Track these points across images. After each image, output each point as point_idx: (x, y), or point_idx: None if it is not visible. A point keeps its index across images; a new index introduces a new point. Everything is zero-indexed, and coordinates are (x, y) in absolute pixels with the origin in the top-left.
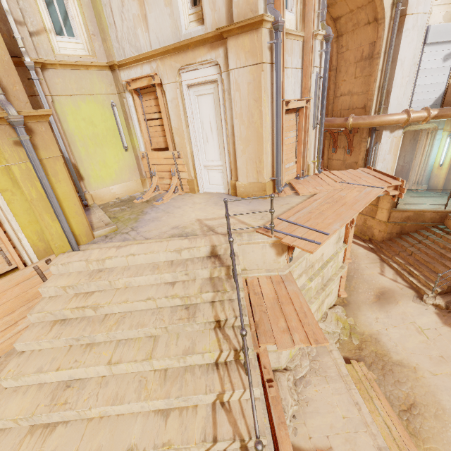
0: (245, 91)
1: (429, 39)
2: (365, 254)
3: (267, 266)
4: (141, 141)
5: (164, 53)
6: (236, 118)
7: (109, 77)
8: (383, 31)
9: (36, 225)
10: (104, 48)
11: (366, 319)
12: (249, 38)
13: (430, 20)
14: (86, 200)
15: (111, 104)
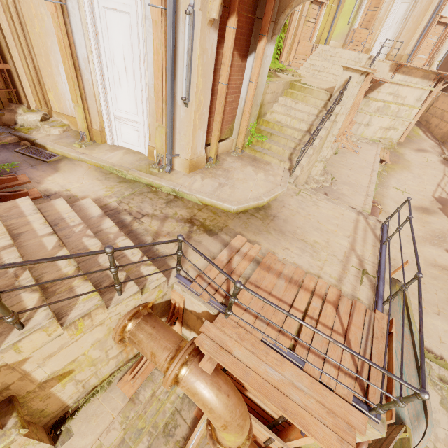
0: (424, 4)
1: None
2: (432, 143)
3: (382, 76)
4: (357, 22)
5: None
6: (411, 17)
7: None
8: None
9: (322, 30)
10: None
11: (404, 150)
12: None
13: None
14: None
15: None
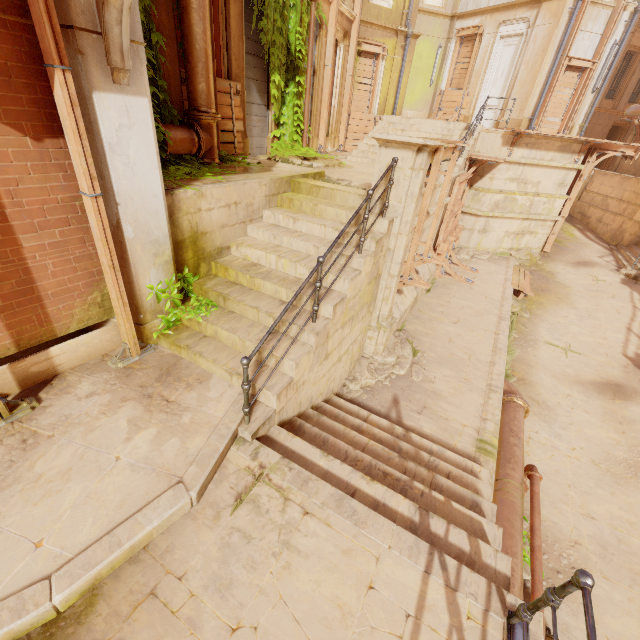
0: (539, 43)
1: None
2: (599, 248)
3: (493, 153)
4: (444, 81)
5: (495, 10)
6: (524, 64)
7: (447, 26)
8: None
9: (385, 95)
10: (453, 3)
11: (554, 266)
12: (557, 4)
13: None
14: None
15: (438, 46)
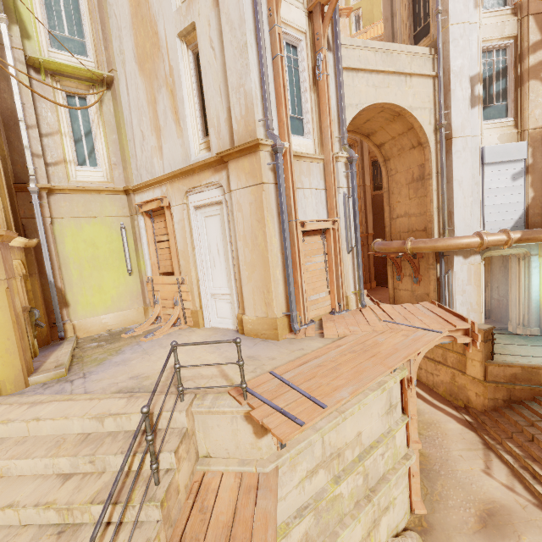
0: (247, 211)
1: (487, 159)
2: (458, 431)
3: (242, 454)
4: (148, 264)
5: (173, 178)
6: (240, 239)
7: (123, 201)
8: (430, 153)
9: None
10: (124, 176)
11: None
12: (249, 160)
13: (483, 141)
14: (65, 331)
15: (120, 226)
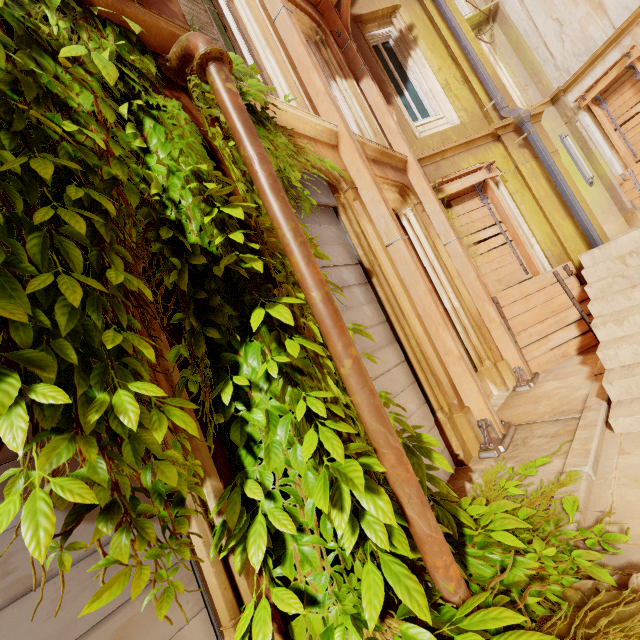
0: None
1: None
2: None
3: None
4: (613, 161)
5: None
6: None
7: (551, 113)
8: None
9: (545, 227)
10: (539, 91)
11: None
12: None
13: None
14: None
15: (560, 138)
